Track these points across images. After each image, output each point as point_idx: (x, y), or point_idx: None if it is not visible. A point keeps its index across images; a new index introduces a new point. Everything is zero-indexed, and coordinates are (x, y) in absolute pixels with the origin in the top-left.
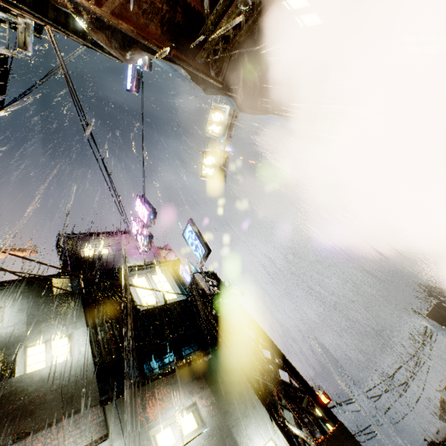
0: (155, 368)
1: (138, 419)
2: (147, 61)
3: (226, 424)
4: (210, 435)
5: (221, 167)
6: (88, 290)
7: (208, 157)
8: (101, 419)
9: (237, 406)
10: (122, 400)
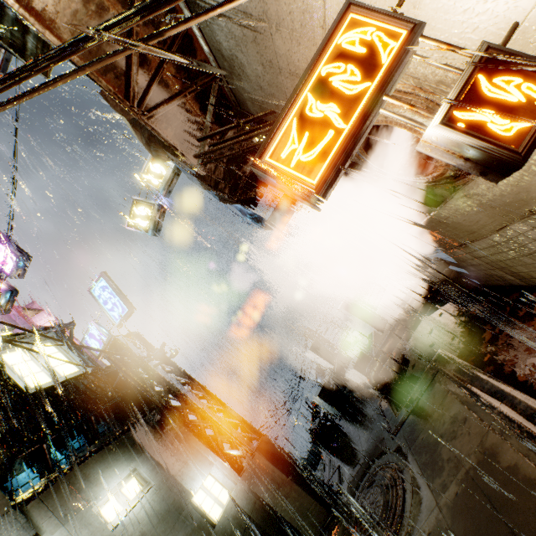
0: (61, 459)
1: (75, 504)
2: None
3: (170, 475)
4: (157, 489)
5: (157, 221)
6: None
7: (140, 206)
8: (23, 523)
9: (178, 458)
10: (48, 493)
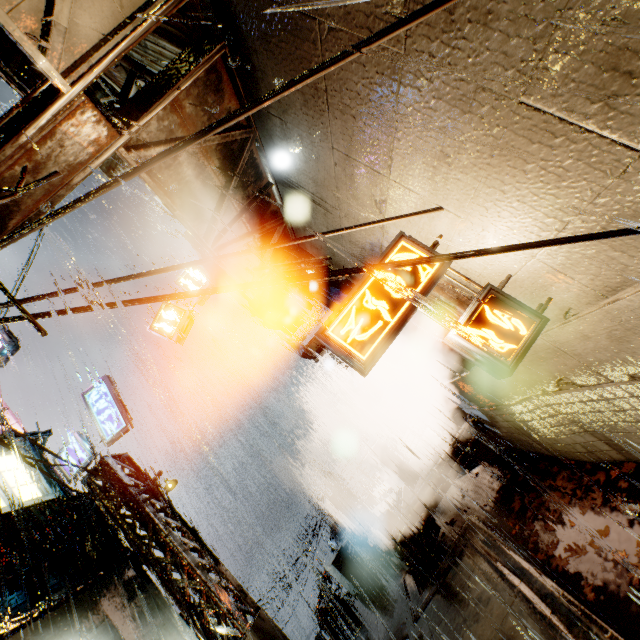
0: None
1: None
2: None
3: None
4: None
5: (184, 328)
6: None
7: (169, 310)
8: None
9: (147, 632)
10: None
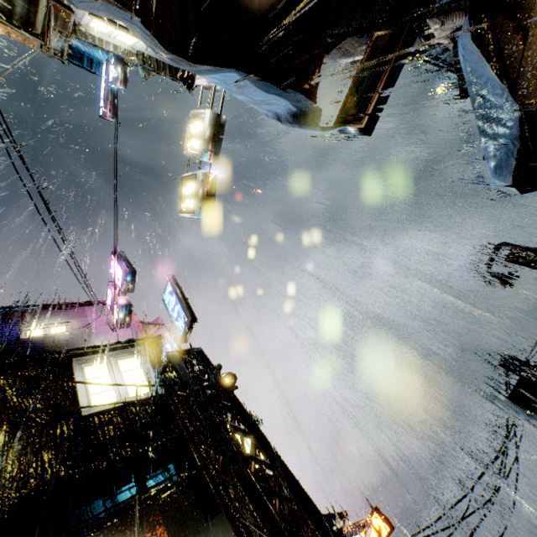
0: (98, 513)
1: None
2: (120, 75)
3: None
4: None
5: (204, 196)
6: (3, 387)
7: (187, 184)
8: None
9: None
10: None
